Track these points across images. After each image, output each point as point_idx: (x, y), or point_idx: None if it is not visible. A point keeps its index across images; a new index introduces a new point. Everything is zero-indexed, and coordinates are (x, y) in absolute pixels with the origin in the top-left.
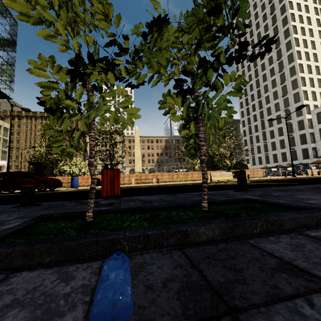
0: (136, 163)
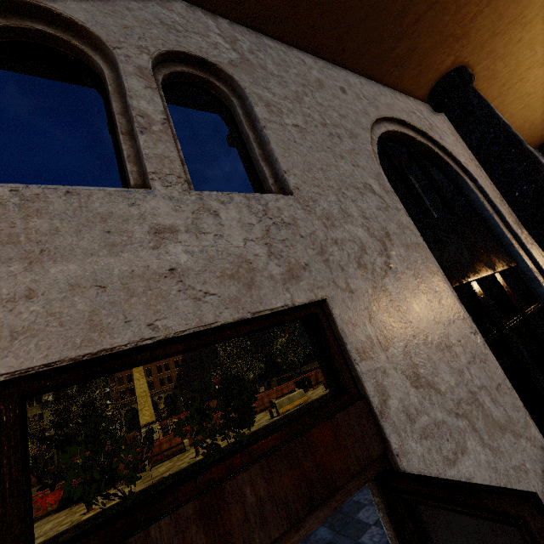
0: (141, 407)
